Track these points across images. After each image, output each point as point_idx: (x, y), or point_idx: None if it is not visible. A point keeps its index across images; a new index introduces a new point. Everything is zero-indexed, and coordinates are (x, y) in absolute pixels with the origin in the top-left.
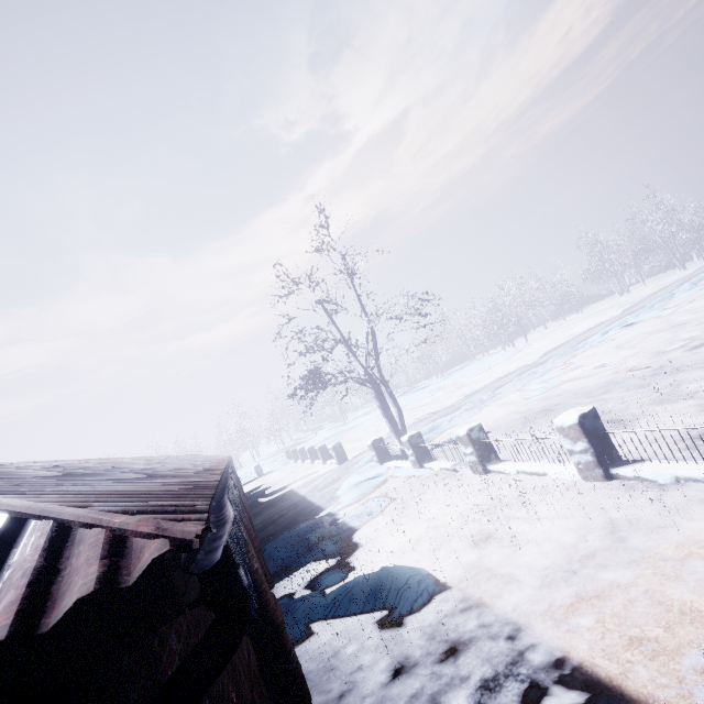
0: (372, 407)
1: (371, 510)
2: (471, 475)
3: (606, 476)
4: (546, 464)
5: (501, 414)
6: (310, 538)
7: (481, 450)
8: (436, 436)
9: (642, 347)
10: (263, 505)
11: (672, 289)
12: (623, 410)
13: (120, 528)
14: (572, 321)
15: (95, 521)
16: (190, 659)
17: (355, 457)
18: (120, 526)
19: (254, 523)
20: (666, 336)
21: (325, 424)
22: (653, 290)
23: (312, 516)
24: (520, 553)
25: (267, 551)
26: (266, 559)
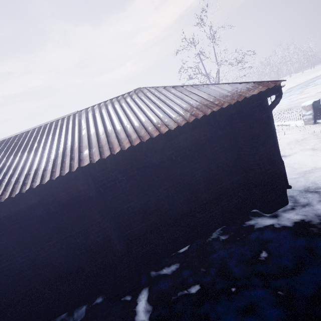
0: None
1: None
2: None
3: (314, 123)
4: (290, 122)
5: None
6: None
7: None
8: None
9: None
10: None
11: None
12: None
13: (269, 81)
14: (307, 73)
15: (262, 81)
16: (275, 101)
17: None
18: (268, 81)
19: None
20: None
21: None
22: None
23: None
24: (279, 141)
25: None
26: None
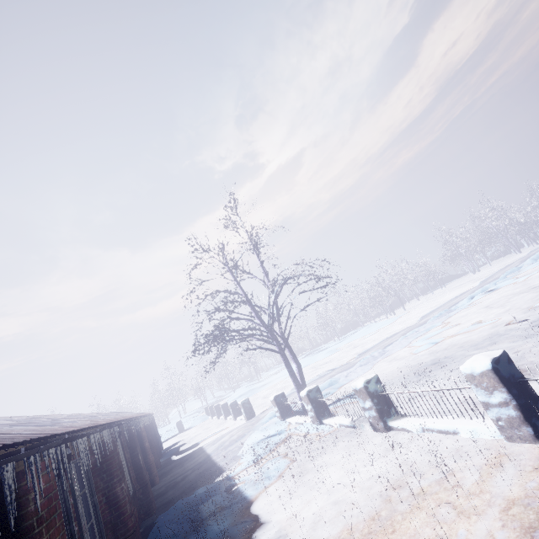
0: (281, 367)
1: (268, 475)
2: (371, 433)
3: (538, 436)
4: (454, 420)
5: (392, 368)
6: (202, 510)
7: (380, 404)
8: (334, 390)
9: (511, 305)
10: (173, 464)
11: (517, 265)
12: (518, 360)
13: None
14: (439, 294)
15: None
16: None
17: (262, 412)
18: None
19: (158, 485)
20: (529, 295)
21: (243, 382)
22: (500, 268)
23: (212, 479)
24: None
25: (155, 526)
26: (152, 537)
